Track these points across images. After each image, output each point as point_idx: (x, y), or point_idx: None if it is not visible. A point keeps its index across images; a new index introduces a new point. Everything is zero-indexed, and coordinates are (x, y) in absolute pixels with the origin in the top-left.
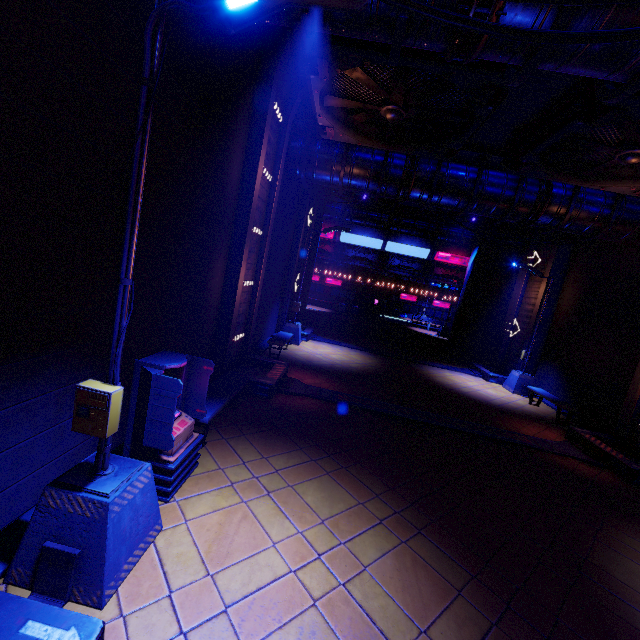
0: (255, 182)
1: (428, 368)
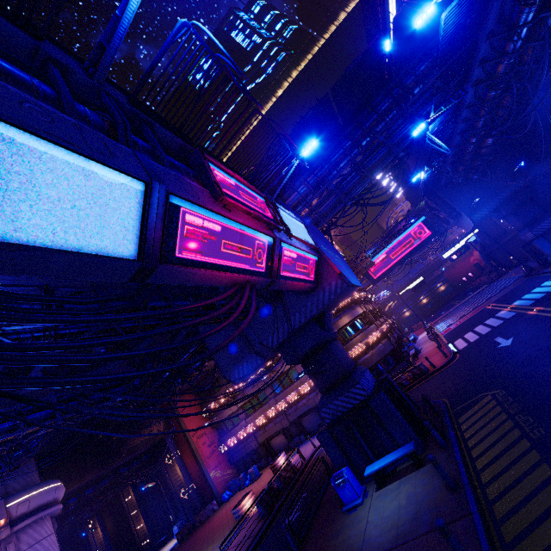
0: None
1: None
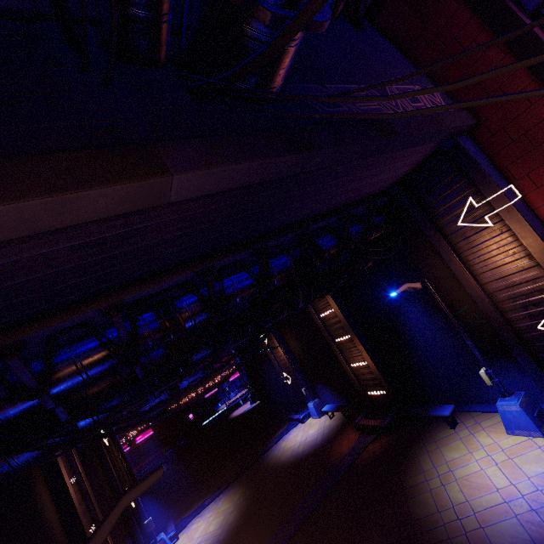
0: (76, 509)
1: (271, 453)
